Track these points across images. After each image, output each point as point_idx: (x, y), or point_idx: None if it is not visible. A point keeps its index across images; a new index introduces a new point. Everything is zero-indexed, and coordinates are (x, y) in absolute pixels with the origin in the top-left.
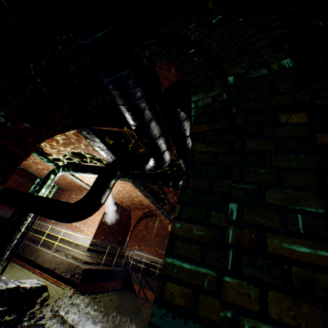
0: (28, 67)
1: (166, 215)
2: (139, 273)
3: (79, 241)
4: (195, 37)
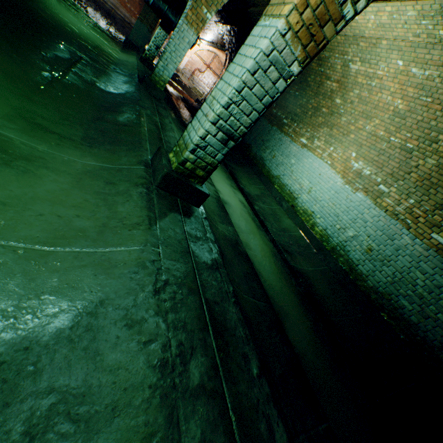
0: None
1: None
2: None
3: None
4: None
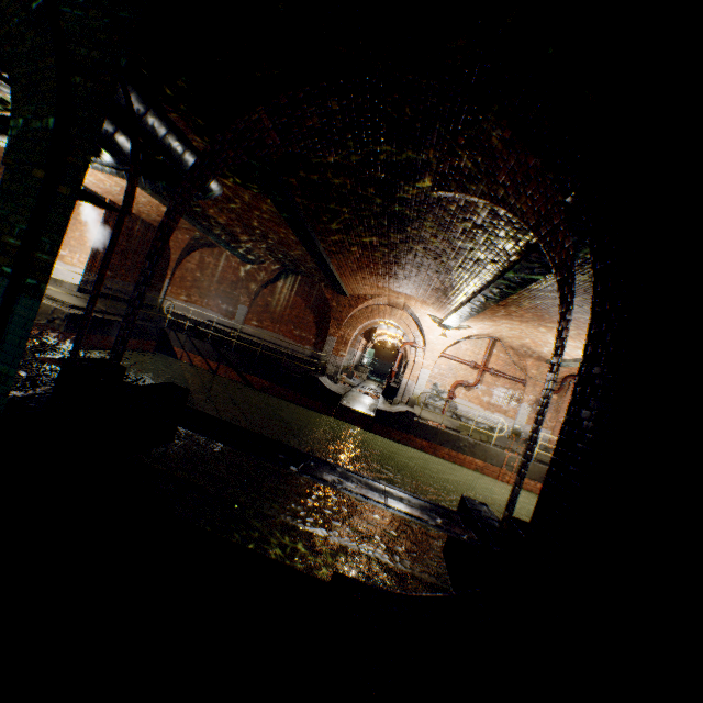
0: None
1: (225, 247)
2: (184, 334)
3: (60, 275)
4: (14, 27)
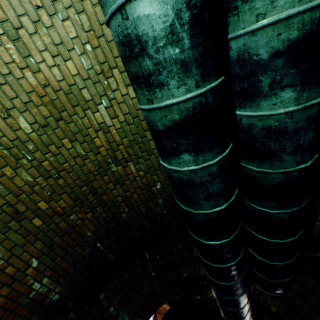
0: (143, 254)
1: None
2: None
3: None
4: None
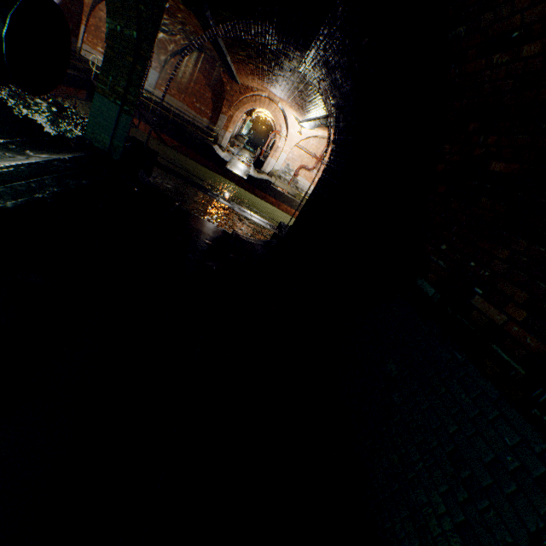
0: None
1: None
2: None
3: None
4: None
